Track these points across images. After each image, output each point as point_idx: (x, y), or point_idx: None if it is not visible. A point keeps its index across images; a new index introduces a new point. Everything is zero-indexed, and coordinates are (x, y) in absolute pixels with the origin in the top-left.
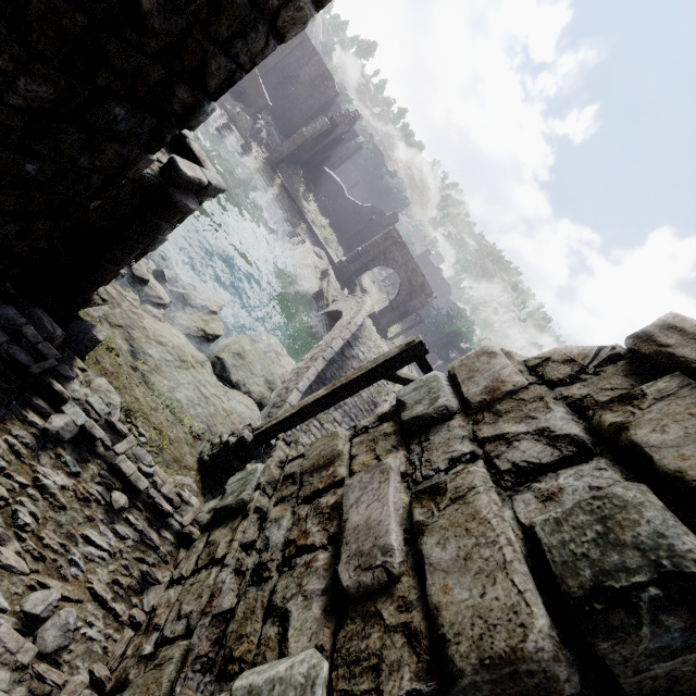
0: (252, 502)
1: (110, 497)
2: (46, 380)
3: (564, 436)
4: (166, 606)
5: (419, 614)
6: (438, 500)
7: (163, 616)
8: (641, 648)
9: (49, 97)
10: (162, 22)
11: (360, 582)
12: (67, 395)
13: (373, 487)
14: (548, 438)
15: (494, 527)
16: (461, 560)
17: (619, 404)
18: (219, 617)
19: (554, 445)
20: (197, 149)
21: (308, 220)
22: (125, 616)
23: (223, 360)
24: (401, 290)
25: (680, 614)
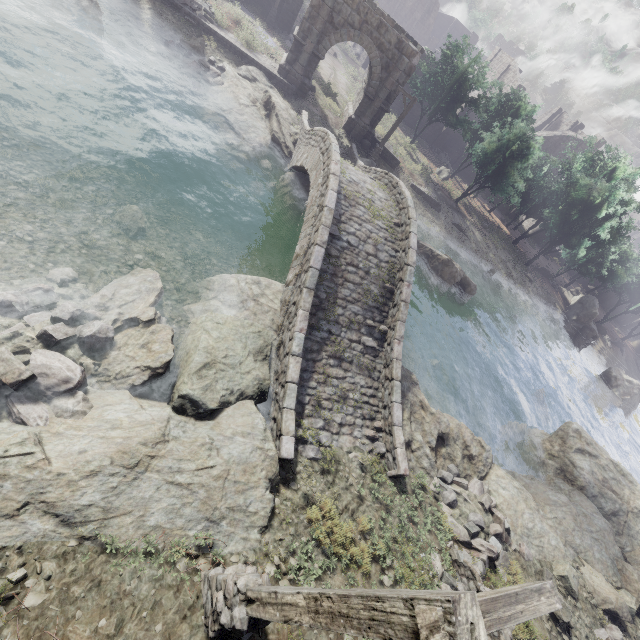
0: None
1: None
2: None
3: None
4: None
5: None
6: None
7: None
8: None
9: None
10: None
11: None
12: None
13: None
14: None
15: None
16: None
17: None
18: None
19: None
20: None
21: (211, 27)
22: None
23: (189, 396)
24: (373, 68)
25: None
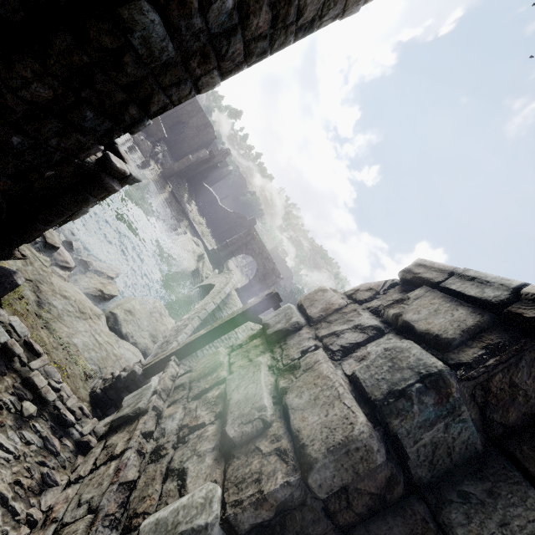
0: (151, 403)
1: (20, 406)
2: None
3: (369, 327)
4: (65, 501)
5: (286, 440)
6: (295, 373)
7: (62, 509)
8: (415, 422)
9: (48, 97)
10: (133, 69)
11: (243, 432)
12: None
13: (249, 376)
14: (360, 329)
15: (331, 379)
16: (312, 401)
17: (397, 304)
18: (124, 485)
19: (364, 332)
20: (123, 152)
21: (190, 217)
22: (23, 514)
23: (116, 315)
24: (258, 272)
25: (431, 394)
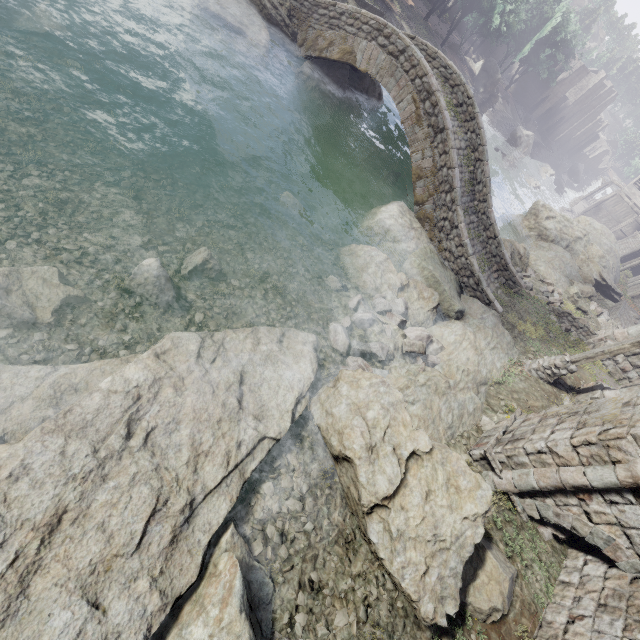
0: None
1: None
2: None
3: None
4: None
5: None
6: None
7: None
8: None
9: None
10: None
11: None
12: None
13: None
14: None
15: None
16: None
17: None
18: None
19: None
20: None
21: None
22: None
23: (458, 310)
24: None
25: None
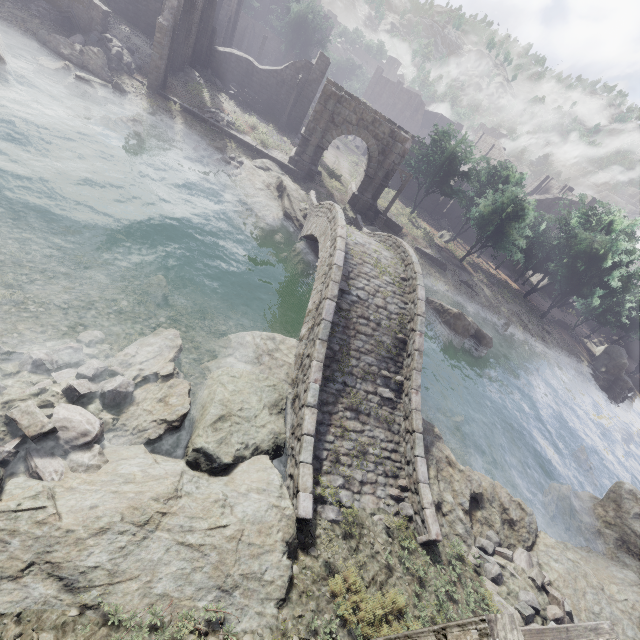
0: None
1: None
2: None
3: None
4: None
5: None
6: None
7: None
8: None
9: None
10: None
11: None
12: None
13: None
14: None
15: None
16: None
17: None
18: None
19: None
20: None
21: (232, 133)
22: None
23: (203, 449)
24: (371, 153)
25: None
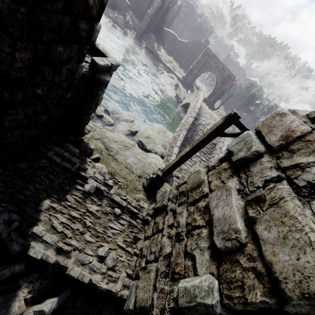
0: (168, 207)
1: (114, 211)
2: (78, 172)
3: None
4: (145, 248)
5: (260, 264)
6: (261, 205)
7: (145, 252)
8: None
9: (30, 56)
10: None
11: (225, 246)
12: (87, 176)
13: (223, 198)
14: None
15: (300, 221)
16: (281, 239)
17: None
18: (166, 256)
19: None
20: (101, 48)
21: (162, 60)
22: (132, 252)
23: (141, 141)
24: (218, 82)
25: None
